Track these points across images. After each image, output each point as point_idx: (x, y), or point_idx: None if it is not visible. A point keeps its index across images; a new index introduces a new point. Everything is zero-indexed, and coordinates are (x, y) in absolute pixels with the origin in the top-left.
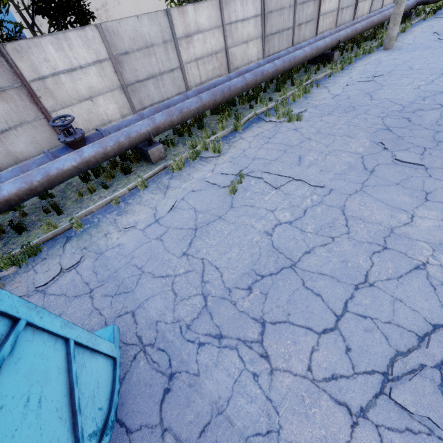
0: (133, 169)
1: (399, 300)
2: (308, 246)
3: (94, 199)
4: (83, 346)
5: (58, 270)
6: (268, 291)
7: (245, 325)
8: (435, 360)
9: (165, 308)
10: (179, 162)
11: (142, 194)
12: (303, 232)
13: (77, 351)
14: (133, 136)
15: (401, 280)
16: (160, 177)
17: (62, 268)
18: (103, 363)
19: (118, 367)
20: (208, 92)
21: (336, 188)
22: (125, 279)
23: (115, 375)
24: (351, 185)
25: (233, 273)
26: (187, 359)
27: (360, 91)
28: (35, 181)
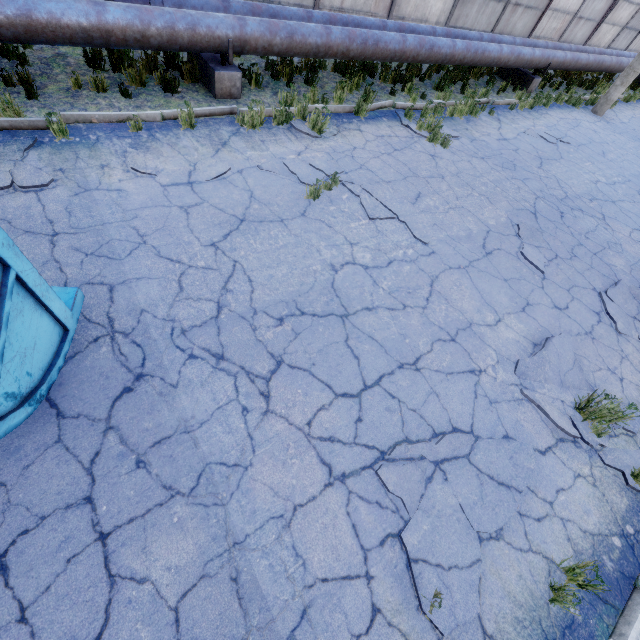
0: (180, 88)
1: (437, 394)
2: (373, 302)
3: (99, 103)
4: (27, 289)
5: (6, 182)
6: (303, 331)
7: (257, 356)
8: (437, 457)
9: (160, 299)
10: (257, 115)
11: (182, 135)
12: (376, 285)
13: (17, 290)
14: (202, 31)
15: (449, 377)
16: (219, 124)
17: (14, 183)
18: (49, 325)
19: (68, 341)
20: (344, 29)
21: (439, 253)
22: (114, 240)
23: (61, 348)
24: (457, 258)
25: (268, 295)
26: (168, 366)
27: (534, 150)
28: (2, 12)
